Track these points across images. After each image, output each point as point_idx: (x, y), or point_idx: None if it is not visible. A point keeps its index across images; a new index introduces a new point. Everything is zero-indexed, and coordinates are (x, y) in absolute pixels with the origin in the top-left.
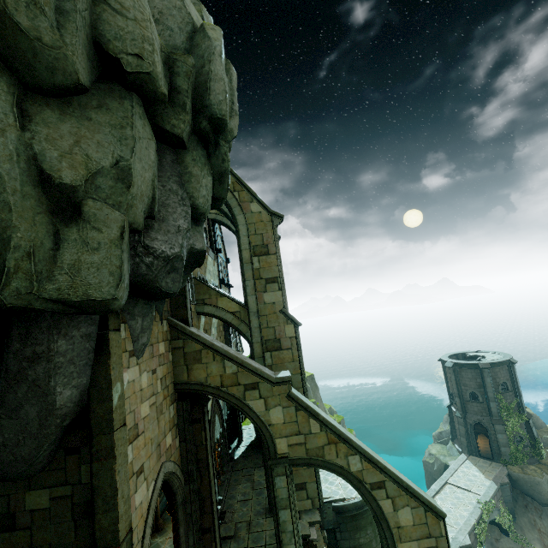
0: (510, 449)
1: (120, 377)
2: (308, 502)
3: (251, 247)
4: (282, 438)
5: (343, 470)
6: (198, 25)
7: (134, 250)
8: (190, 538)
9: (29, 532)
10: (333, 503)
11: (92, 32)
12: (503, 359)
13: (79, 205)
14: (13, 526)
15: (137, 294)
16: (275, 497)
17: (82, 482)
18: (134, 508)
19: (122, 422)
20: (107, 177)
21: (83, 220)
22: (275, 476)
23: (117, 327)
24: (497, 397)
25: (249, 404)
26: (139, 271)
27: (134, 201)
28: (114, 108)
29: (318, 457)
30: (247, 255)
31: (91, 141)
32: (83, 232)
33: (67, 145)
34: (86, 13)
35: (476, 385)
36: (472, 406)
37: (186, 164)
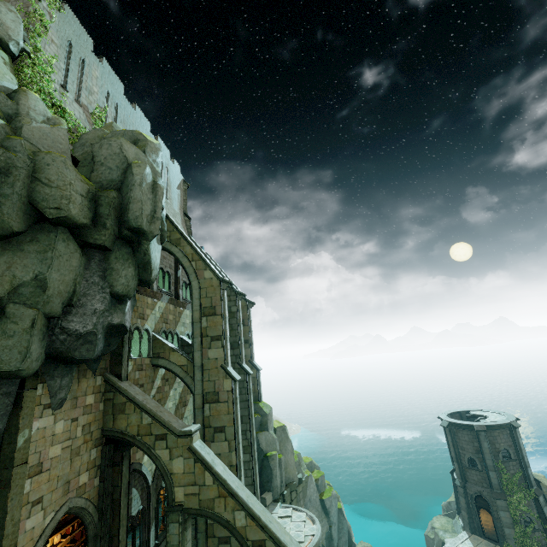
0: (515, 531)
1: (30, 425)
2: None
3: (201, 309)
4: (180, 487)
5: (230, 524)
6: (133, 161)
7: (53, 330)
8: None
9: None
10: None
11: (29, 198)
12: (502, 421)
13: (4, 307)
14: None
15: (58, 361)
16: (167, 542)
17: None
18: (23, 530)
19: (24, 460)
20: (29, 286)
21: (6, 317)
22: (169, 522)
23: (35, 386)
24: (498, 466)
25: (157, 453)
26: (53, 346)
27: (50, 299)
28: (42, 239)
29: (209, 509)
30: (197, 315)
31: (19, 265)
32: (4, 325)
33: (1, 270)
34: (23, 191)
35: (474, 450)
36: (471, 474)
37: (110, 262)
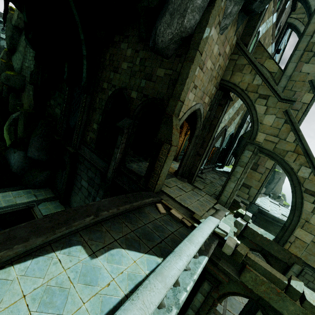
0: None
1: (211, 27)
2: (246, 195)
3: None
4: (263, 134)
5: (292, 171)
6: None
7: None
8: (192, 152)
9: (154, 83)
10: (260, 207)
11: None
12: None
13: None
14: (150, 79)
15: None
16: (239, 158)
17: (176, 71)
18: (188, 96)
19: (201, 52)
20: None
21: None
22: (246, 149)
23: None
24: None
25: (255, 106)
26: None
27: None
28: None
29: (280, 155)
30: (312, 28)
31: None
32: None
33: None
34: None
35: None
36: None
37: None
